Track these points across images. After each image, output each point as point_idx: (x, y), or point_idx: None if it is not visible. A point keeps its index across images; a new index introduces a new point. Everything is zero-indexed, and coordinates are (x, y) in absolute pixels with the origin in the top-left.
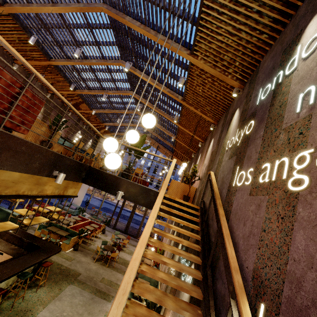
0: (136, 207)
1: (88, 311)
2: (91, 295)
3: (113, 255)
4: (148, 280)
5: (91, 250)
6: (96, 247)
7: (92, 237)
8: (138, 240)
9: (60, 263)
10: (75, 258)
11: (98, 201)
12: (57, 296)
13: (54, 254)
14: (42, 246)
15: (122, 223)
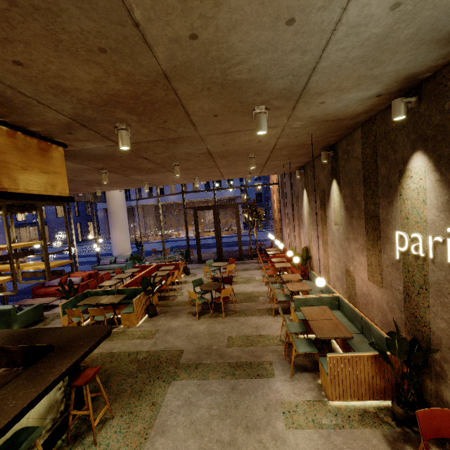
0: (219, 216)
1: (243, 424)
2: (227, 384)
3: (225, 294)
4: (317, 303)
5: (181, 305)
6: (187, 296)
7: (172, 286)
8: (246, 262)
9: (132, 351)
10: (158, 329)
11: (159, 244)
12: (152, 426)
13: (94, 346)
14: (59, 343)
15: (207, 252)
